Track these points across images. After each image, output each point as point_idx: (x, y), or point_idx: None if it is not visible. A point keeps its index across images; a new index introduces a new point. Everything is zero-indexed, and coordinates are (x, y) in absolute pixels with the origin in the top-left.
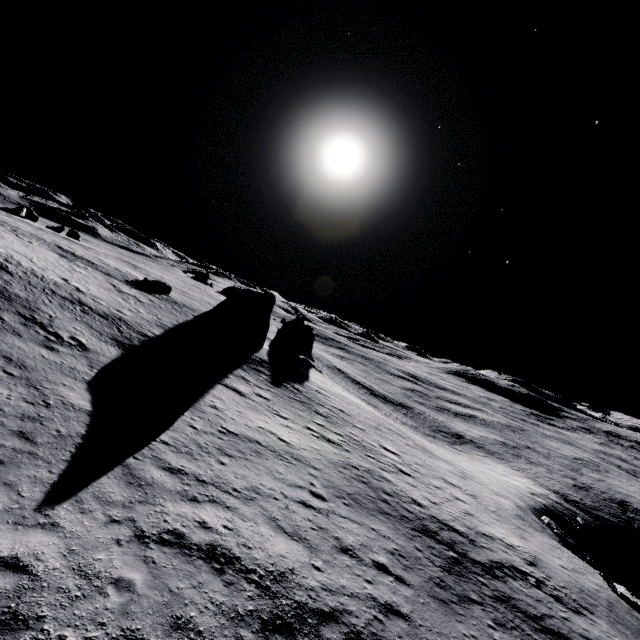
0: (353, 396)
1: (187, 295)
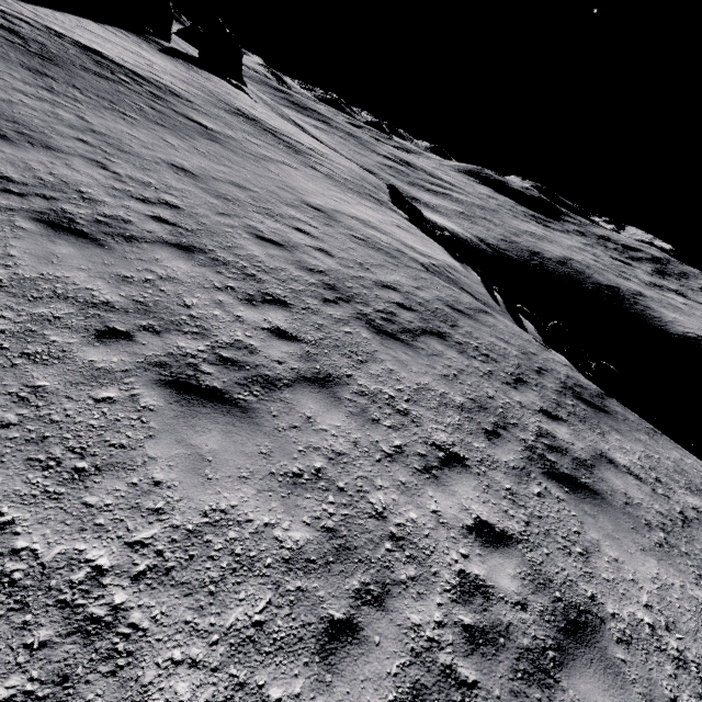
0: None
1: None
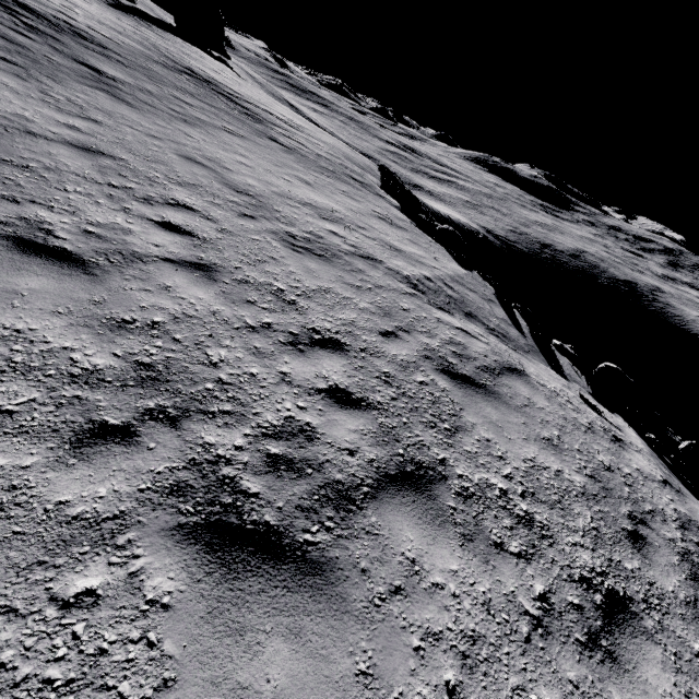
0: None
1: None
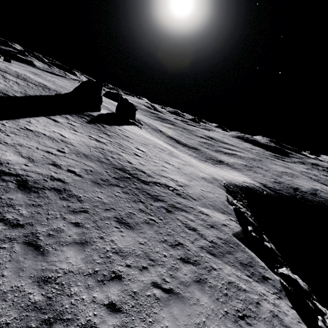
0: (159, 140)
1: (63, 88)
